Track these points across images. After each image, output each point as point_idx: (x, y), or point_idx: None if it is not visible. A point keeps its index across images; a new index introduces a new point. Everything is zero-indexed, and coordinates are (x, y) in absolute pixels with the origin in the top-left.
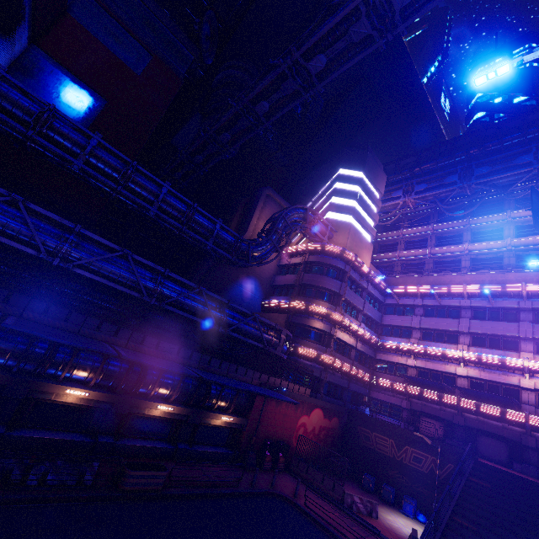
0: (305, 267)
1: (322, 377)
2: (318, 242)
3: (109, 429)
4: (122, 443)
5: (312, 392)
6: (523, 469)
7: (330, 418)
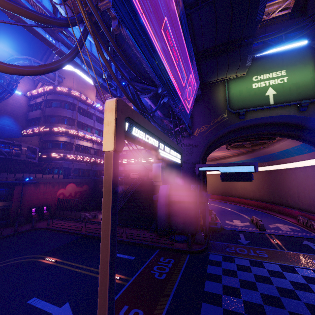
0: (46, 104)
1: (71, 167)
2: (52, 85)
3: None
4: None
5: (65, 176)
6: None
7: (82, 186)
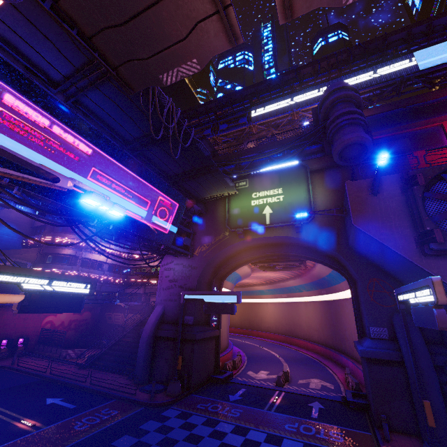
0: None
1: None
2: None
3: None
4: None
5: None
6: None
7: (81, 313)
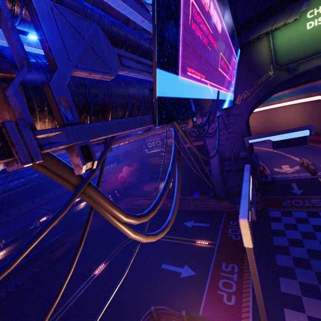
0: None
1: (118, 153)
2: None
3: (32, 249)
4: (43, 247)
5: (117, 163)
6: (200, 139)
7: (132, 165)
